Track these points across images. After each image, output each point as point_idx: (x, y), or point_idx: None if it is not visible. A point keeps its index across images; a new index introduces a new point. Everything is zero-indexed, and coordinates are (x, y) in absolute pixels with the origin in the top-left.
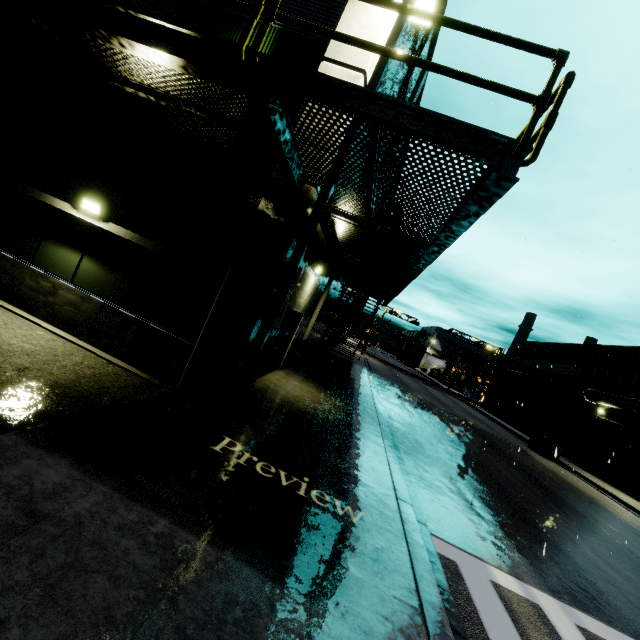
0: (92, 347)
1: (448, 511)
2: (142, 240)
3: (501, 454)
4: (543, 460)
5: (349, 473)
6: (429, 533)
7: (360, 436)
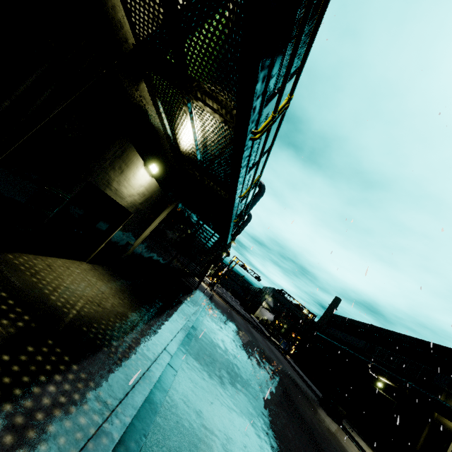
0: None
1: None
2: None
3: (293, 409)
4: (329, 421)
5: None
6: None
7: (110, 357)
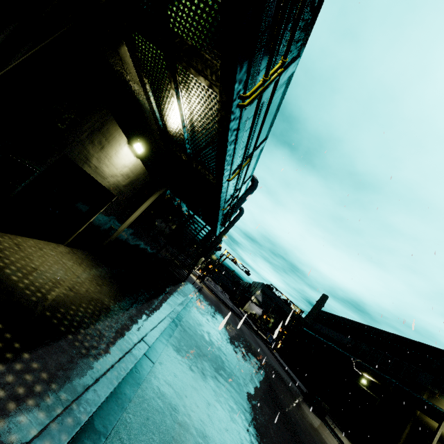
0: None
1: None
2: None
3: (277, 404)
4: (312, 416)
5: None
6: None
7: (74, 346)
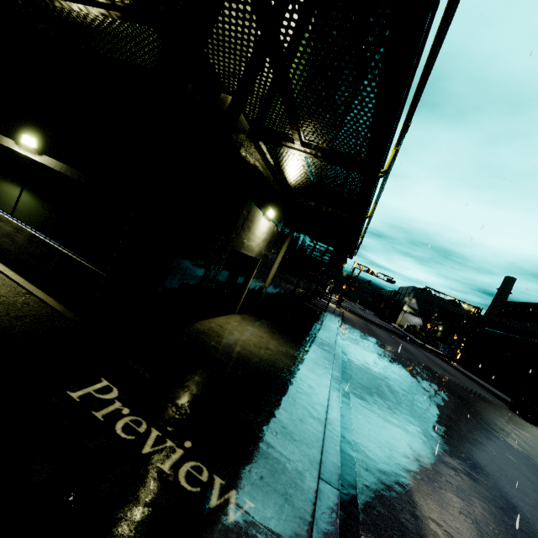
0: (20, 277)
1: (398, 495)
2: (69, 170)
3: (477, 416)
4: (527, 425)
5: (261, 436)
6: (359, 536)
7: (300, 388)
